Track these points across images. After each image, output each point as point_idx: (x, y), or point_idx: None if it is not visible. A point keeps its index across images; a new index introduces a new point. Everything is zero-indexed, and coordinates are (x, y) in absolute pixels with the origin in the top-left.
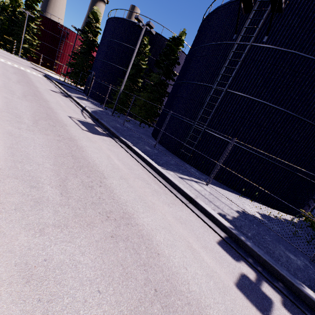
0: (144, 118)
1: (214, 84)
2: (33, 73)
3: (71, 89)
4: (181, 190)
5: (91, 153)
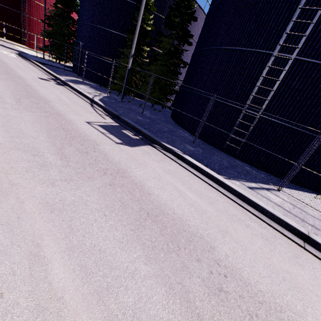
0: (159, 99)
1: (275, 50)
2: (3, 53)
3: (57, 69)
4: (283, 223)
5: (159, 193)
